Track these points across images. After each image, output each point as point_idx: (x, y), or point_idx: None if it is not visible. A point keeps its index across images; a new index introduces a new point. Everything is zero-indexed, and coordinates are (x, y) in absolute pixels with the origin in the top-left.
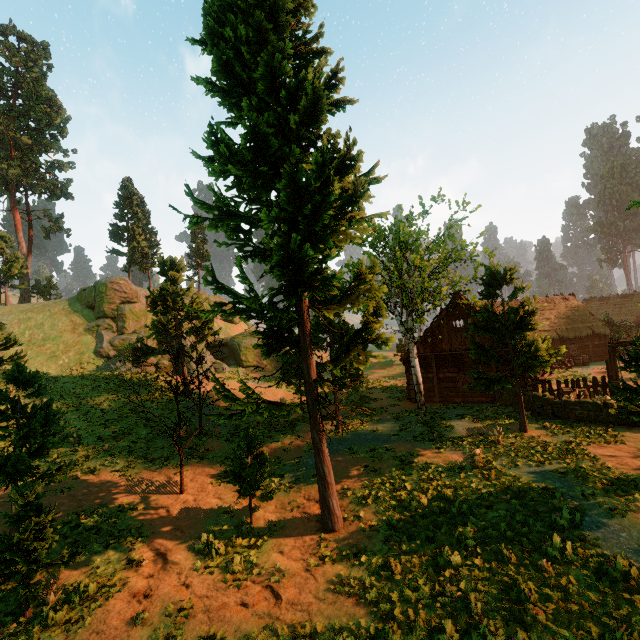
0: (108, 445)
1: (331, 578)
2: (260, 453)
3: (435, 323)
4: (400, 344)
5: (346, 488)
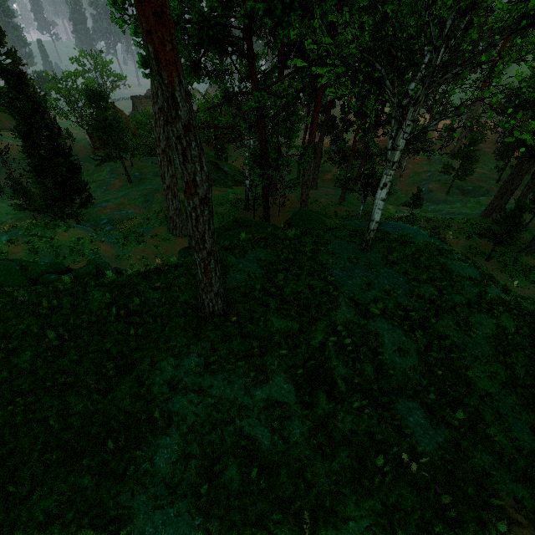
0: None
1: None
2: None
3: None
4: None
5: None
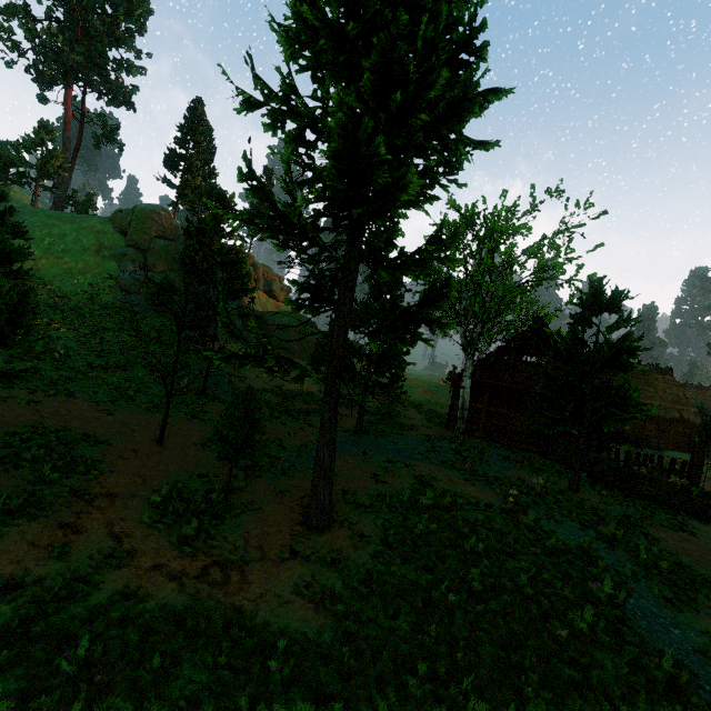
0: (96, 374)
1: (297, 576)
2: (256, 419)
3: (503, 347)
4: (453, 372)
5: (346, 490)
